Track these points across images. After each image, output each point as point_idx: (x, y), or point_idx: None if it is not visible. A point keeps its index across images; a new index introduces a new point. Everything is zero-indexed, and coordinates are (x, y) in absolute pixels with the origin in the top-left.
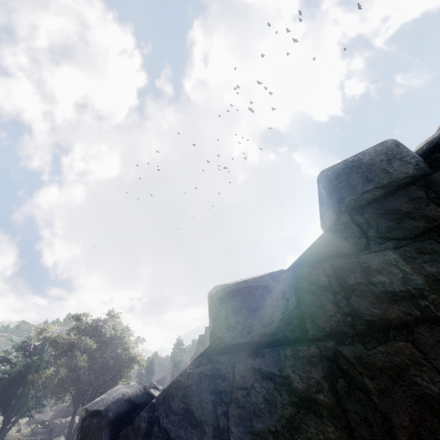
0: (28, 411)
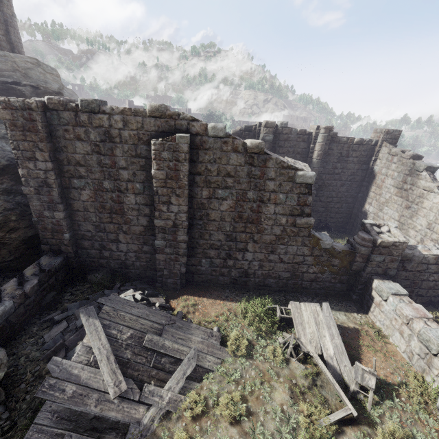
0: None
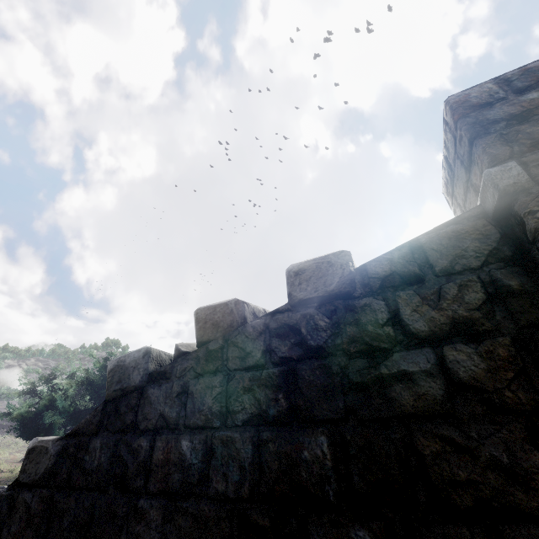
0: None
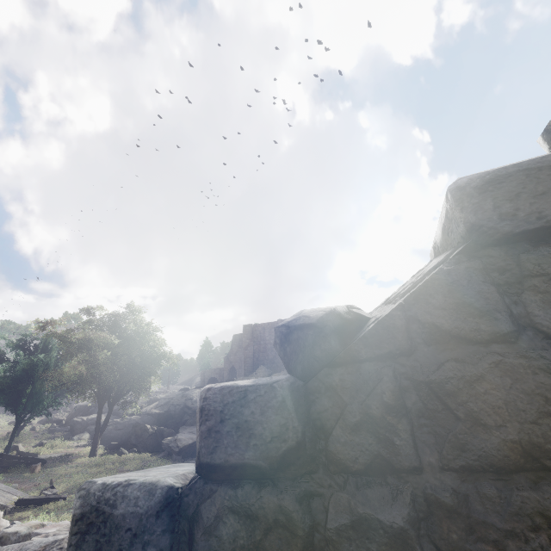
0: (44, 409)
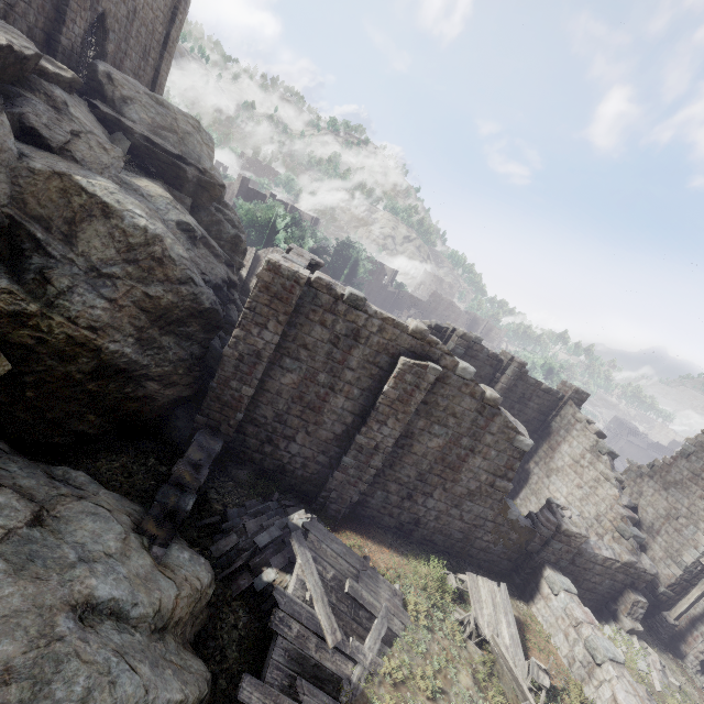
0: None
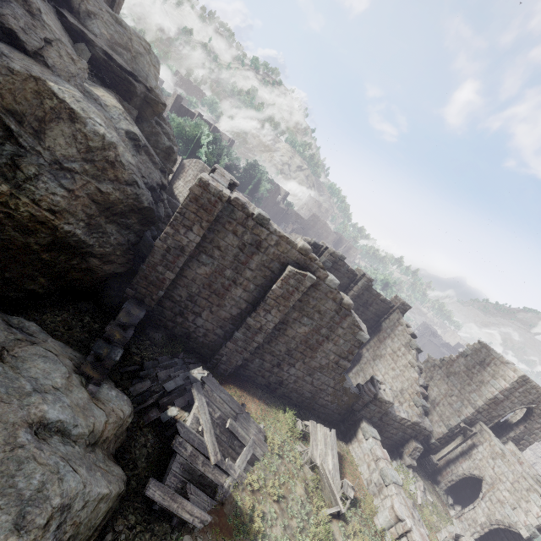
0: None
